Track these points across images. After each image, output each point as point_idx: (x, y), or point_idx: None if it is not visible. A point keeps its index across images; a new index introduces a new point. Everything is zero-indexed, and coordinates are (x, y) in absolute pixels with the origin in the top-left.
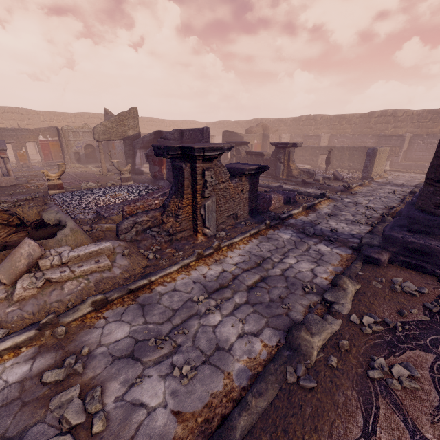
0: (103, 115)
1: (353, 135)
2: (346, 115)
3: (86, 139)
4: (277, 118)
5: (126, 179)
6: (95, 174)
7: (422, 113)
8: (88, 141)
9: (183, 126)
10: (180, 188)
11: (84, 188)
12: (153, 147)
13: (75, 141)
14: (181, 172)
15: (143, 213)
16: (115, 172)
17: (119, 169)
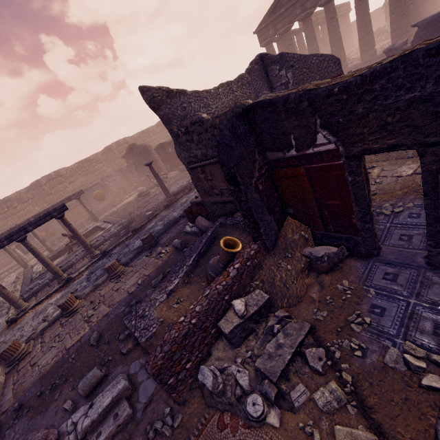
0: None
1: None
2: (148, 129)
3: None
4: (79, 161)
5: None
6: None
7: None
8: None
9: None
10: None
11: None
12: None
13: None
14: None
15: None
16: None
17: None
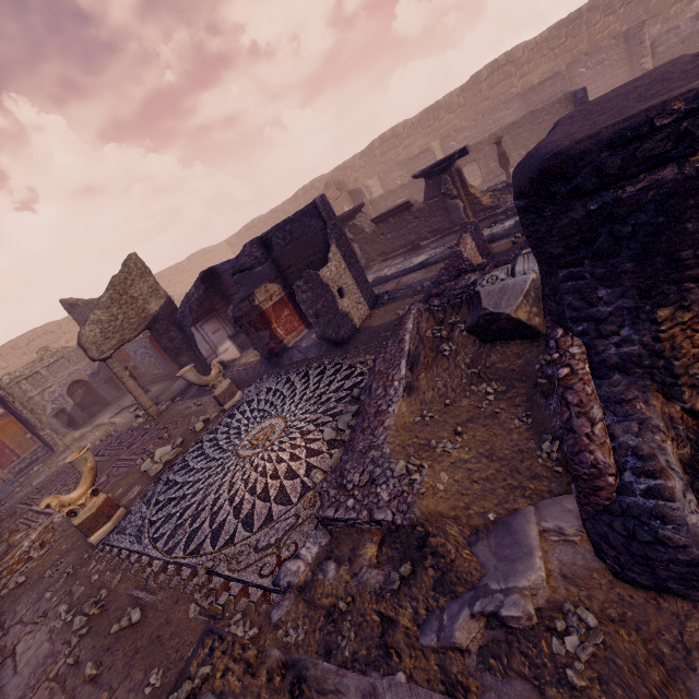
0: (52, 323)
1: (475, 120)
2: (439, 102)
3: (61, 376)
4: (335, 168)
5: (227, 394)
6: (138, 427)
7: (550, 34)
8: (68, 378)
9: (194, 266)
10: (691, 263)
11: (155, 471)
12: (560, 165)
13: (44, 393)
14: (694, 199)
15: (637, 433)
16: (171, 399)
17: (204, 381)
